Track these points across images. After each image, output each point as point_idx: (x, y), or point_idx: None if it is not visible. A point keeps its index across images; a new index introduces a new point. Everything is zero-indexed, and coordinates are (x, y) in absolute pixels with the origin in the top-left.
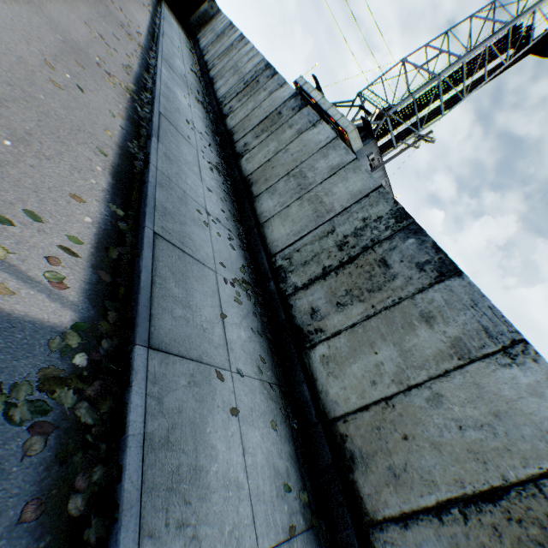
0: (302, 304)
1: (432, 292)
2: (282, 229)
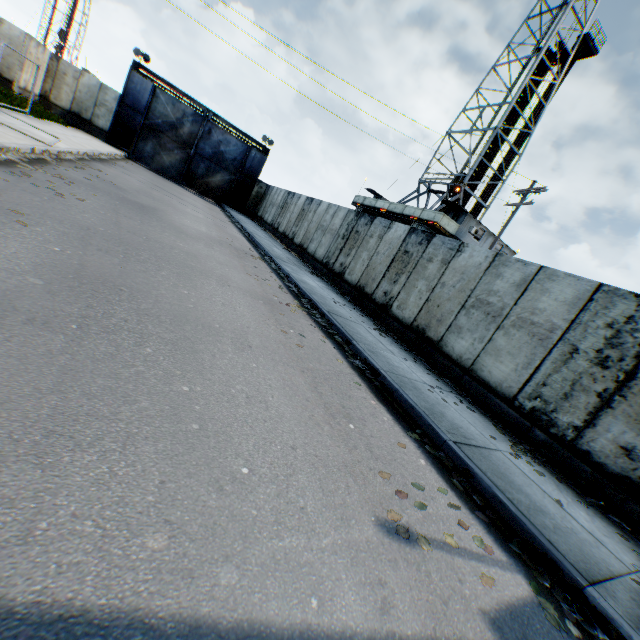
0: (601, 446)
1: None
2: (502, 366)
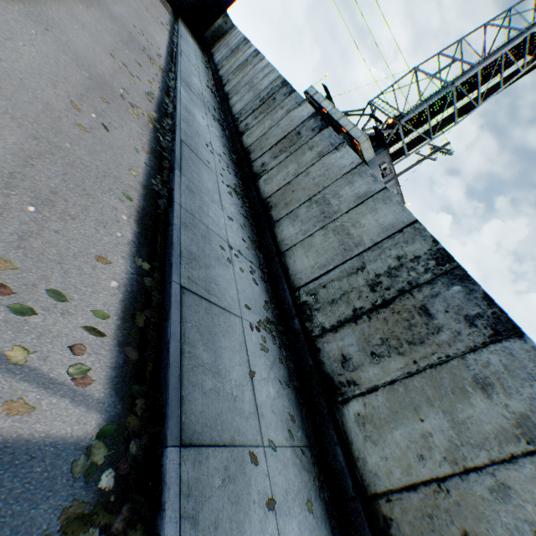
0: (331, 349)
1: (487, 353)
2: (306, 260)
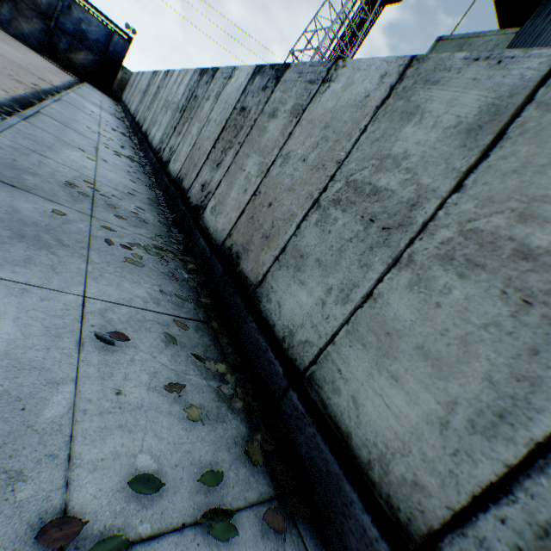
0: (166, 152)
1: (210, 87)
2: (159, 133)
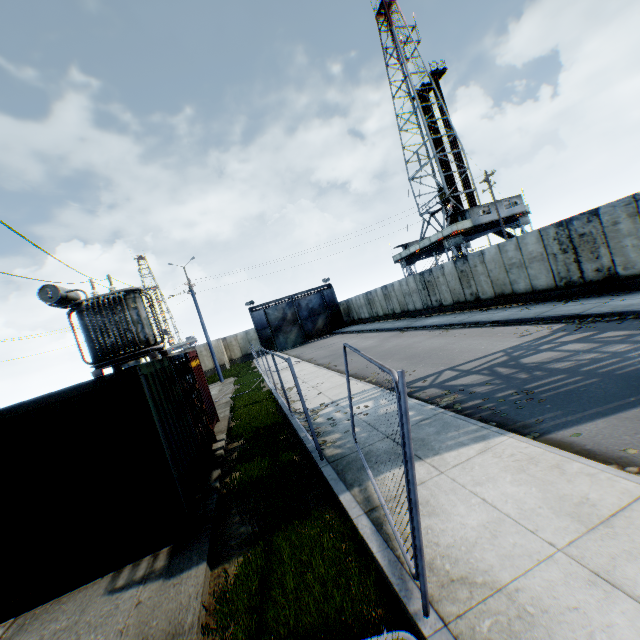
0: (590, 275)
1: (602, 219)
2: (541, 280)
